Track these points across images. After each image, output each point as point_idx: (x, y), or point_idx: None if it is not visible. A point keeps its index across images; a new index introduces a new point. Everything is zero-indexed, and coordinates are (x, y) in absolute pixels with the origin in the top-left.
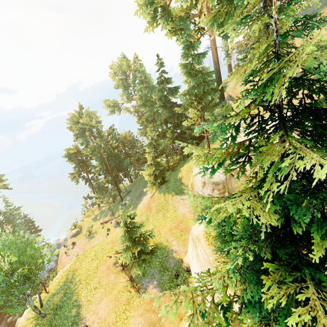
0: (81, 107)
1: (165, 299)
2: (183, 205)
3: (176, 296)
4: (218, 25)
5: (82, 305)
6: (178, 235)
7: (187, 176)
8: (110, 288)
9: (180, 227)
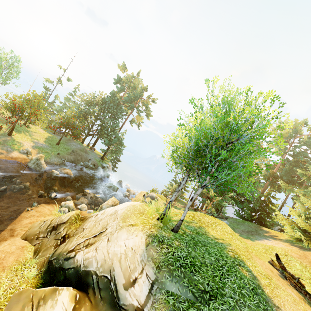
0: None
1: None
2: None
3: None
4: None
5: (259, 279)
6: None
7: None
8: None
9: None
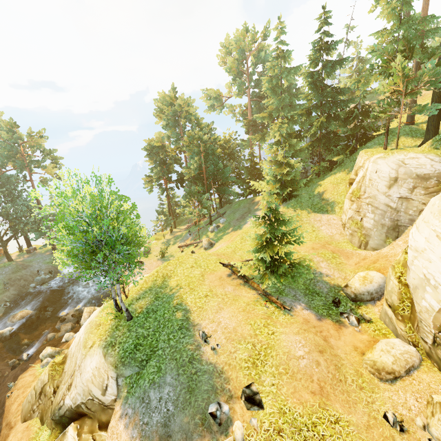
0: (174, 90)
1: (327, 326)
2: (328, 225)
3: None
4: None
5: (191, 310)
6: (328, 256)
7: (335, 189)
8: (231, 299)
9: (329, 248)
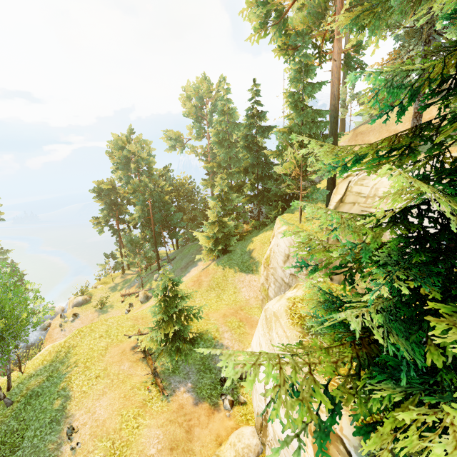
0: (132, 131)
1: (201, 411)
2: (248, 287)
3: (251, 359)
4: (360, 29)
5: (72, 396)
6: (234, 326)
7: (261, 248)
8: (120, 381)
9: (239, 315)
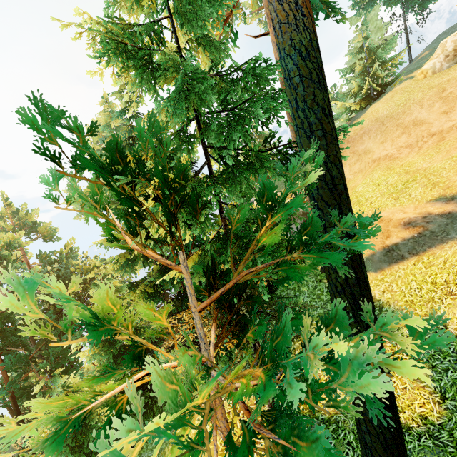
0: (5, 202)
1: None
2: None
3: None
4: None
5: None
6: None
7: None
8: None
9: None
